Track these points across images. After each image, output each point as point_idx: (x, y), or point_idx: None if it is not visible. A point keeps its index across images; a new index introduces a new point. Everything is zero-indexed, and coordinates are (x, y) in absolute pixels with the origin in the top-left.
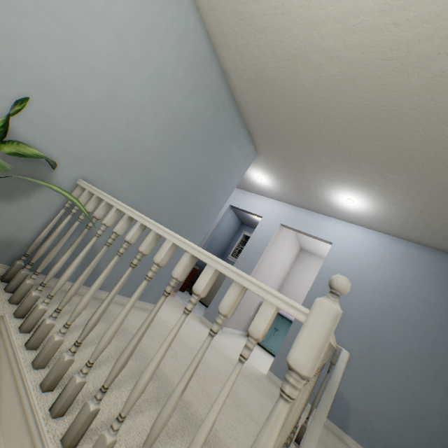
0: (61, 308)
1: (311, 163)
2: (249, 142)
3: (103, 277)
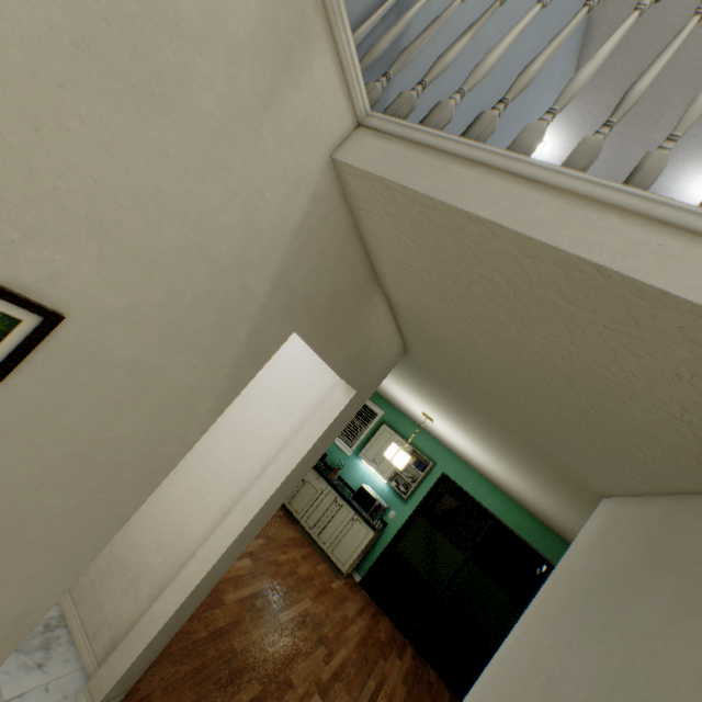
0: (508, 102)
1: (687, 101)
2: (577, 49)
3: (613, 45)
